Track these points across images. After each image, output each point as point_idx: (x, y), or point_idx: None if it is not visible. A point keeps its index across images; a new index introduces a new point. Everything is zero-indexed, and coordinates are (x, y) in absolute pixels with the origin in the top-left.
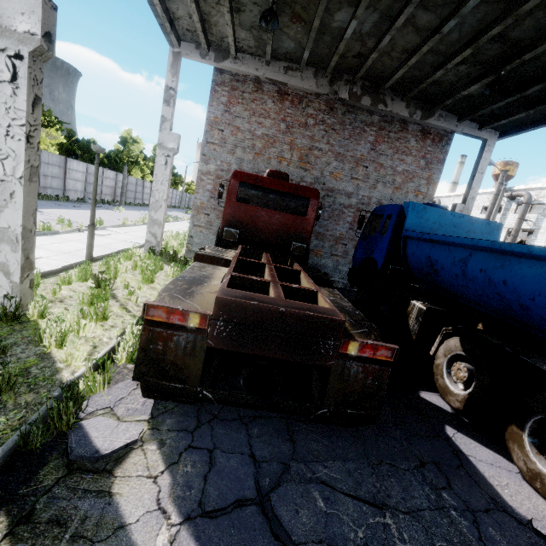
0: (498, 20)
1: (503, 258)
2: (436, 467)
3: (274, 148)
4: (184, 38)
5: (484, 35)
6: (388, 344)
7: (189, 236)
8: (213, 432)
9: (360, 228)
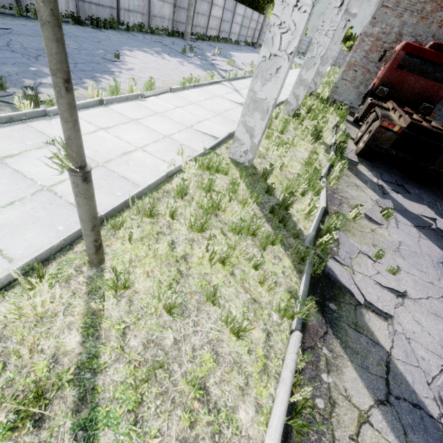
0: None
1: None
2: None
3: (441, 12)
4: None
5: None
6: None
7: (335, 87)
8: (378, 170)
9: None
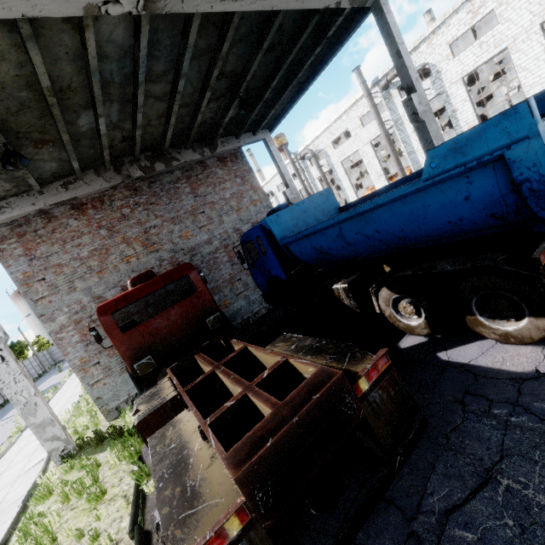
0: (212, 66)
1: (363, 218)
2: (470, 396)
3: (112, 256)
4: None
5: (210, 79)
6: (378, 353)
7: (96, 400)
8: None
9: (244, 262)
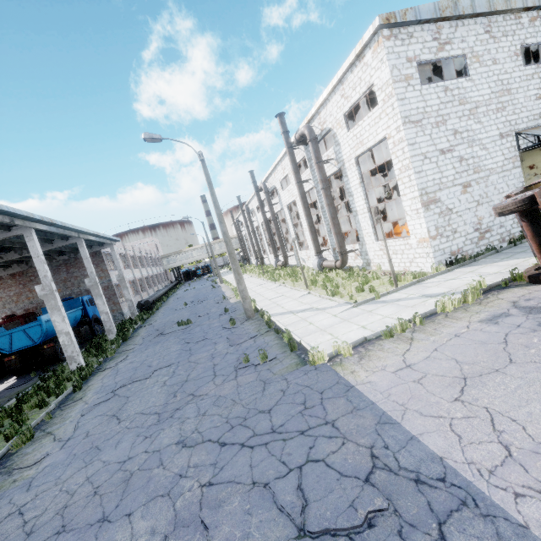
0: None
1: None
2: None
3: (23, 296)
4: None
5: None
6: None
7: None
8: None
9: None
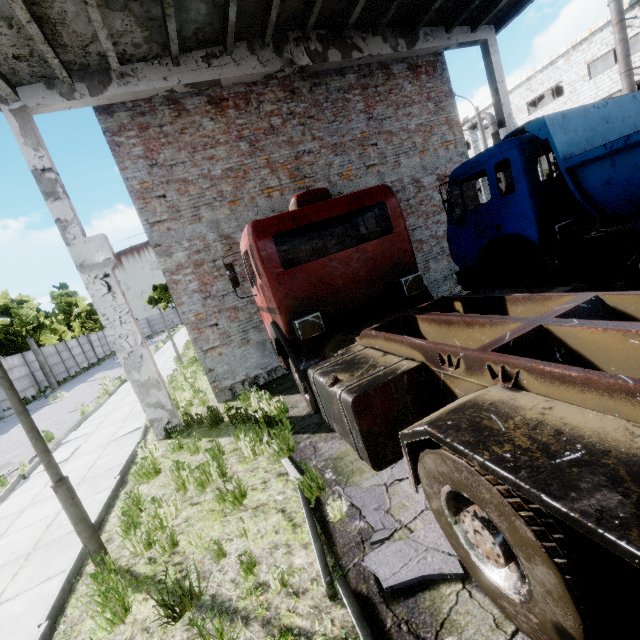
0: None
1: None
2: None
3: (250, 182)
4: (18, 80)
5: None
6: None
7: (208, 371)
8: None
9: (452, 210)
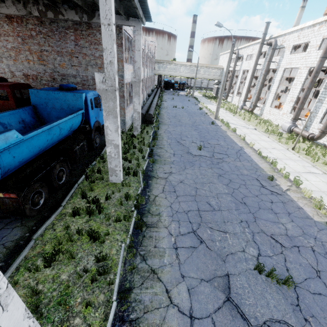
0: None
1: None
2: None
3: (22, 55)
4: None
5: None
6: None
7: None
8: None
9: None
